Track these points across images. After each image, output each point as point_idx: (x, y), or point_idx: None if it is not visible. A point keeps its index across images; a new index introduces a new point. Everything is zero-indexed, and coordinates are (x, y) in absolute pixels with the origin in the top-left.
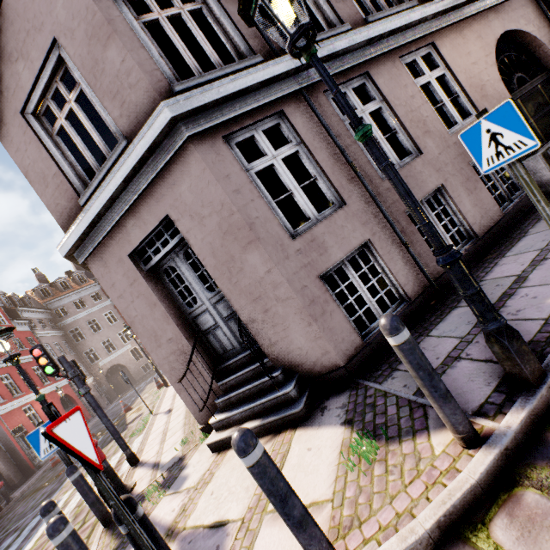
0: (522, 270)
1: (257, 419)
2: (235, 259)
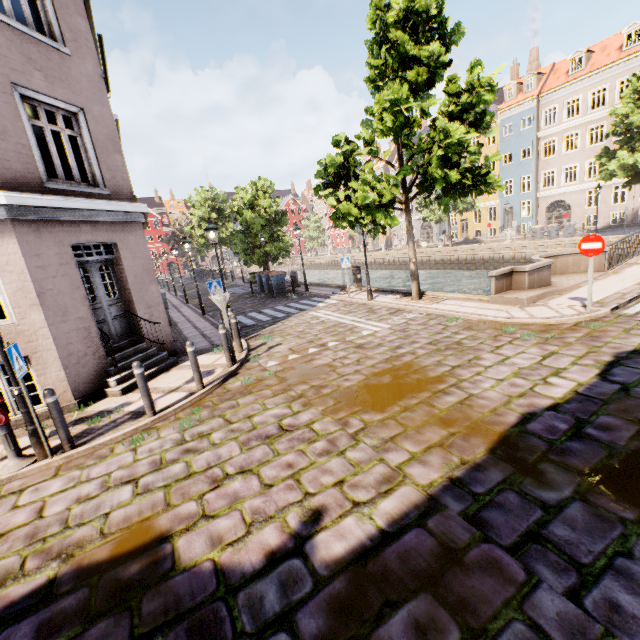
0: (199, 333)
1: (153, 368)
2: (145, 284)
